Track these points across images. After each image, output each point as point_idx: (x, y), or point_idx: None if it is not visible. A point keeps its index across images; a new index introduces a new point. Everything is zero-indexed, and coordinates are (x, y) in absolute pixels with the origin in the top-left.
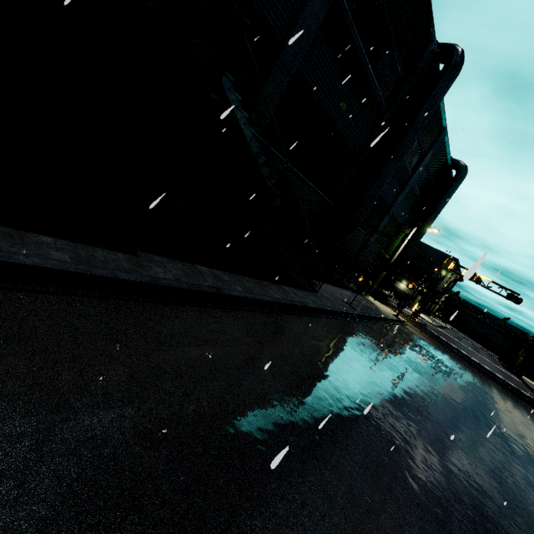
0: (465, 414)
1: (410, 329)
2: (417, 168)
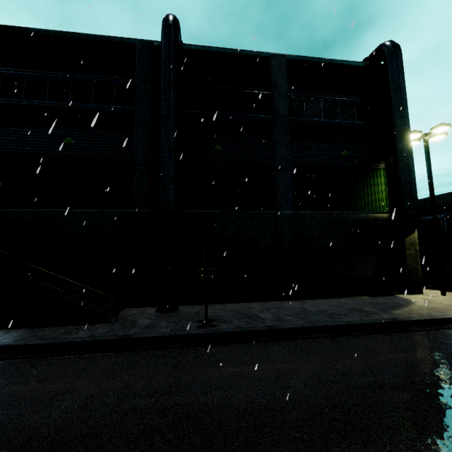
0: None
1: None
2: (272, 107)
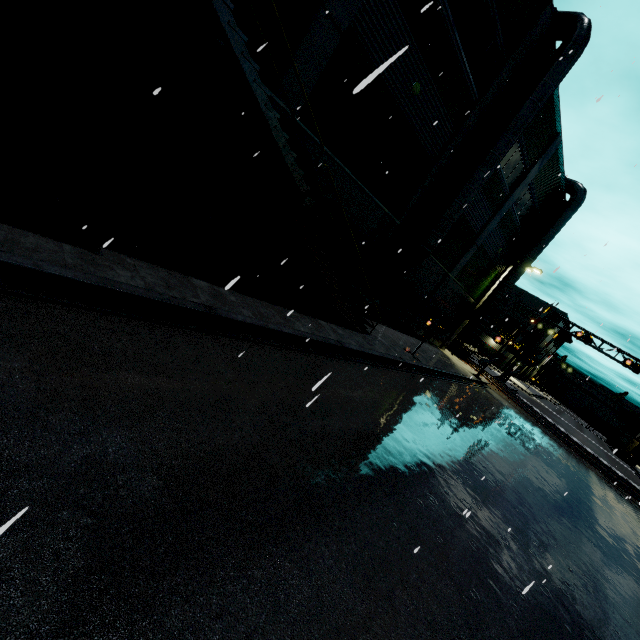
0: (543, 503)
1: (493, 394)
2: (517, 185)
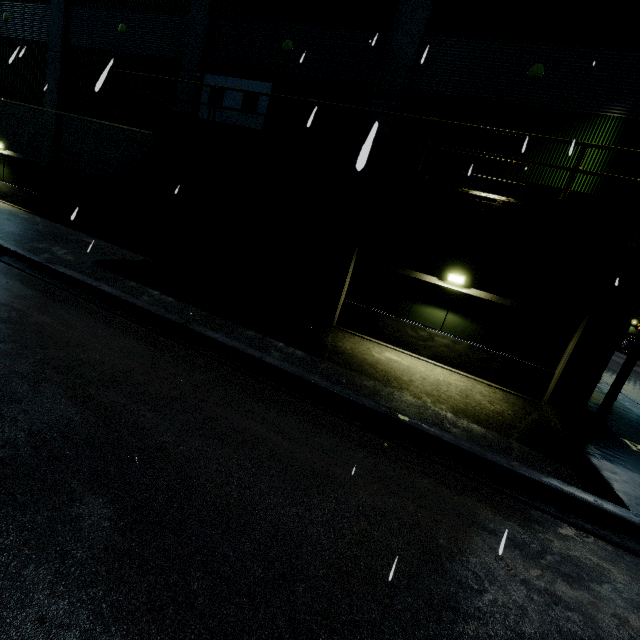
0: None
1: None
2: None
